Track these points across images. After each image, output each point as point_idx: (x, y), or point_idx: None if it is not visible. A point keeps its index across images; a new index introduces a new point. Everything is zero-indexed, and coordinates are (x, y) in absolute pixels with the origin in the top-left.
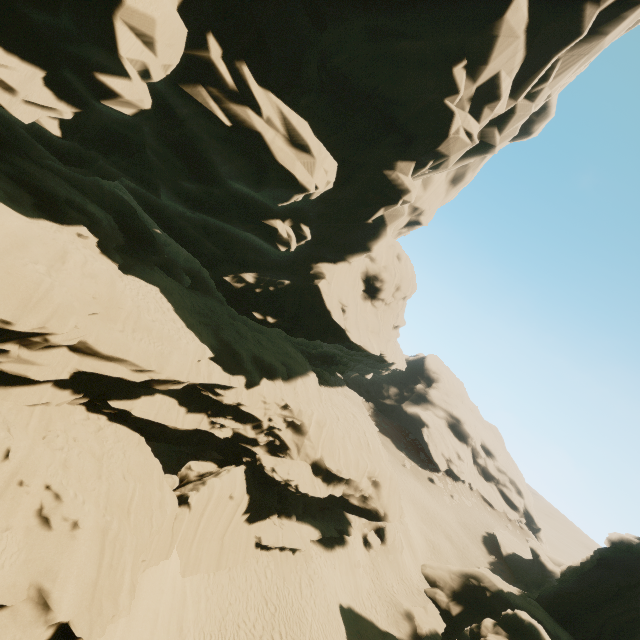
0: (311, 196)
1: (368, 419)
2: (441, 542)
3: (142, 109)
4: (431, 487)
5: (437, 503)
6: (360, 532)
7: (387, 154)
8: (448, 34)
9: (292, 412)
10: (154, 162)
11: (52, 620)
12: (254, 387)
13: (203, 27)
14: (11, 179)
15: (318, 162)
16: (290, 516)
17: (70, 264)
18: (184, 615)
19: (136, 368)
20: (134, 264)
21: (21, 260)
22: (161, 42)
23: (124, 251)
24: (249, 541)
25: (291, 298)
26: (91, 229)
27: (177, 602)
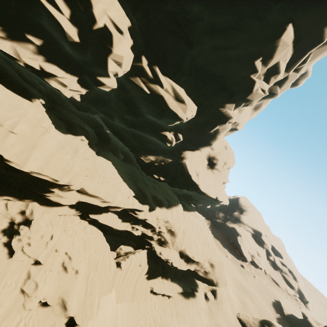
0: (183, 121)
1: (208, 230)
2: (248, 302)
3: (113, 88)
4: (242, 270)
5: (245, 279)
6: (203, 291)
7: (221, 101)
8: (252, 47)
9: (170, 224)
10: (113, 107)
11: (67, 314)
12: (152, 211)
13: (140, 53)
14: (58, 117)
15: (188, 107)
16: (167, 278)
17: (79, 154)
18: (116, 322)
19: (102, 200)
20: (101, 151)
21: (62, 153)
22: (124, 64)
23: (97, 145)
24: (147, 289)
25: (172, 168)
26: (86, 137)
27: (114, 315)
